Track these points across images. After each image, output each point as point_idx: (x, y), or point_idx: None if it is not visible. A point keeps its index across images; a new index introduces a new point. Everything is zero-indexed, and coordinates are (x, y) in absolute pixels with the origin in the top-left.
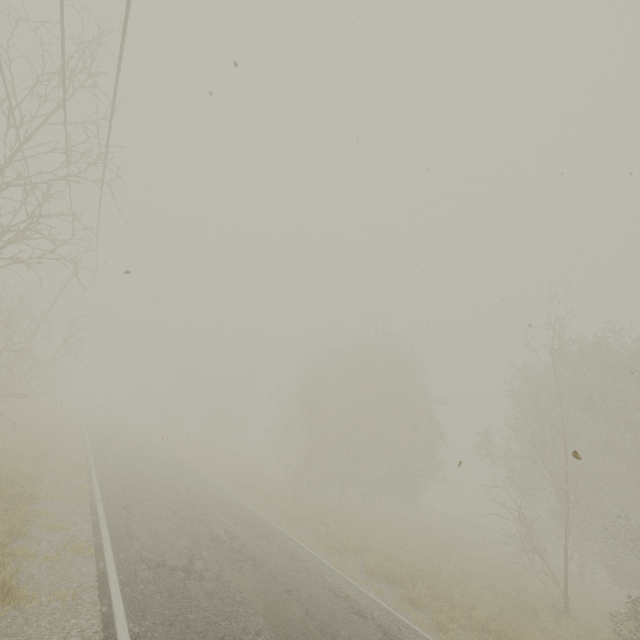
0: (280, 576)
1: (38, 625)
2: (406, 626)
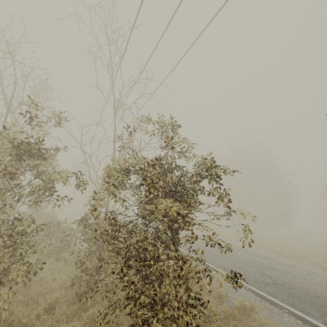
0: (310, 279)
1: (279, 324)
2: None
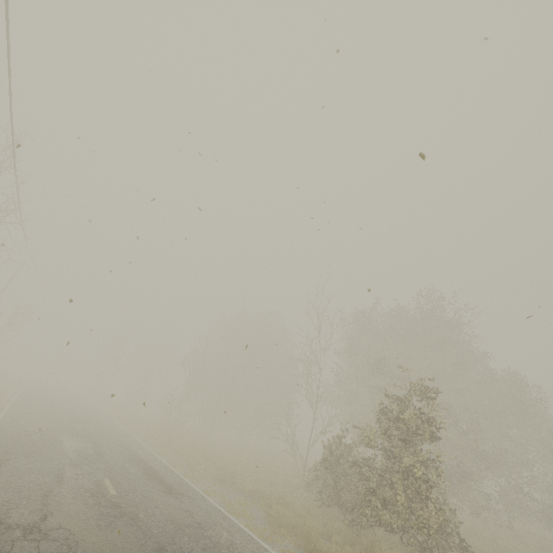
0: (98, 441)
1: None
2: (161, 463)
